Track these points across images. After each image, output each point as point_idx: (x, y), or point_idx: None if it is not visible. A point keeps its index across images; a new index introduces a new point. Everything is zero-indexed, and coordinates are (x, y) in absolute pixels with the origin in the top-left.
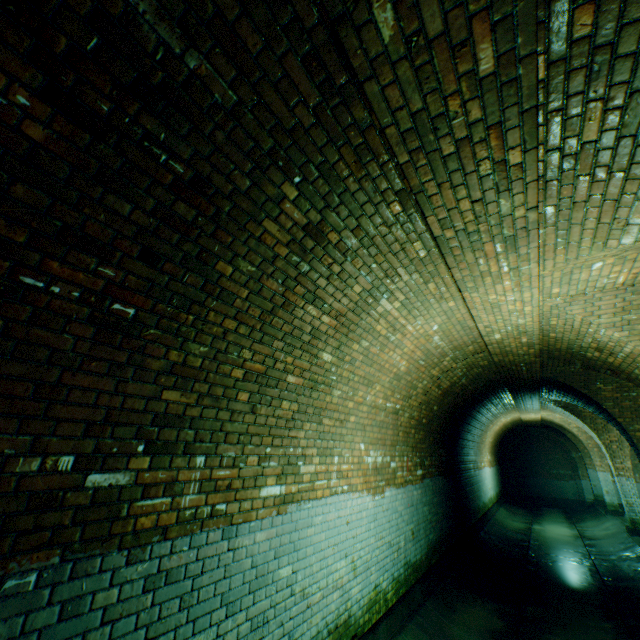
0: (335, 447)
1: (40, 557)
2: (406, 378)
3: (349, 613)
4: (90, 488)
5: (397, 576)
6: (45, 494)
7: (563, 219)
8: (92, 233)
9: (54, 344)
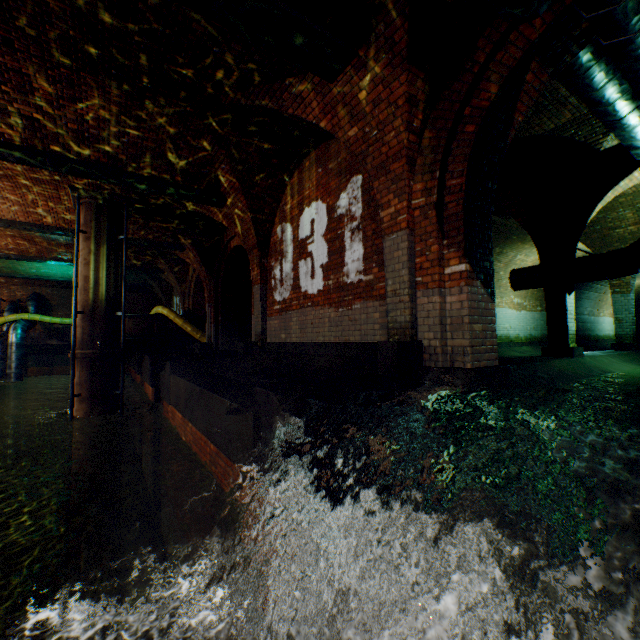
0: (503, 296)
1: None
2: None
3: (509, 336)
4: None
5: (525, 336)
6: None
7: None
8: None
9: None
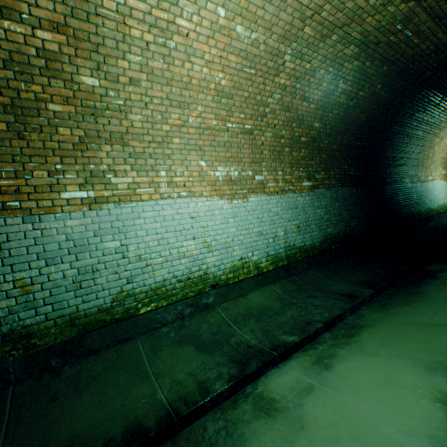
0: (159, 165)
1: None
2: (241, 95)
3: (205, 272)
4: None
5: (274, 254)
6: None
7: None
8: None
9: None
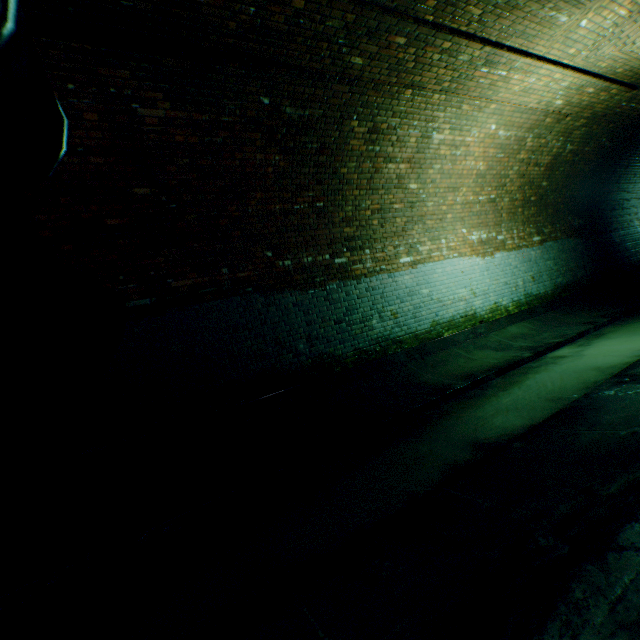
0: (440, 235)
1: (334, 281)
2: (490, 174)
3: (474, 312)
4: (337, 264)
5: (517, 300)
6: (327, 266)
7: (513, 33)
8: (302, 184)
9: (308, 224)
